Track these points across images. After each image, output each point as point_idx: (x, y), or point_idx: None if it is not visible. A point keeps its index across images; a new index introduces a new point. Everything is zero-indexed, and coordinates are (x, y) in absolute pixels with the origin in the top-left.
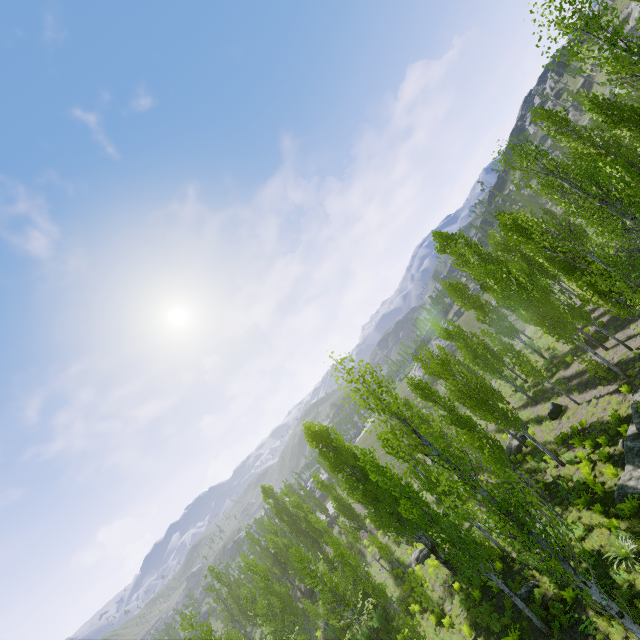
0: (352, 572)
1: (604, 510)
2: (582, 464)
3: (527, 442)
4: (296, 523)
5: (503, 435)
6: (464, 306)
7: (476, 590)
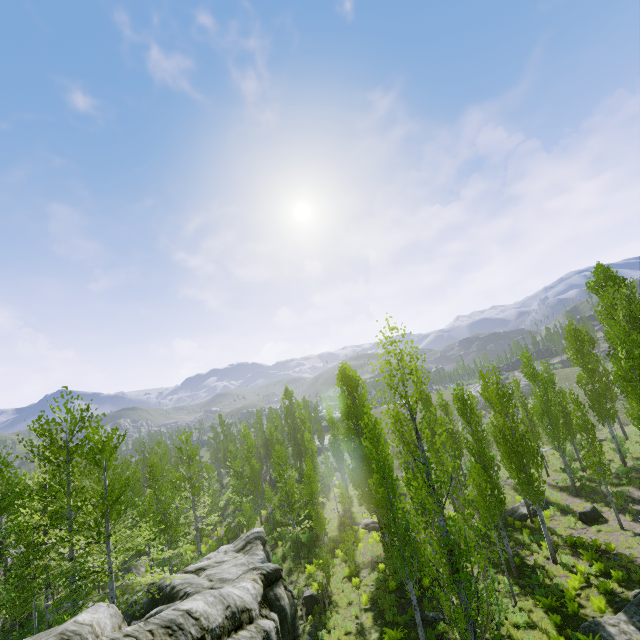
0: (309, 493)
1: (561, 625)
2: (575, 576)
3: (536, 518)
4: (295, 431)
5: (517, 496)
6: (573, 359)
7: (394, 582)
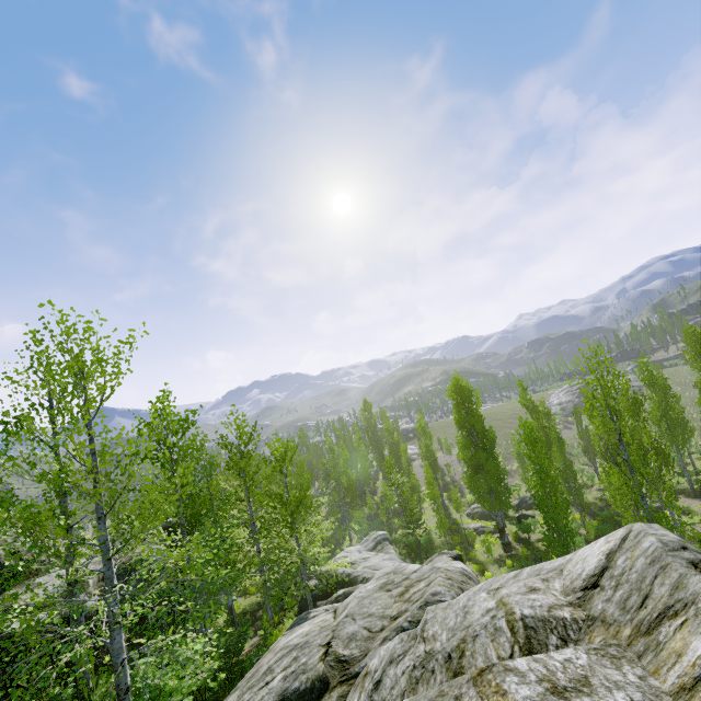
0: (432, 499)
1: None
2: None
3: None
4: (378, 442)
5: None
6: (692, 363)
7: None
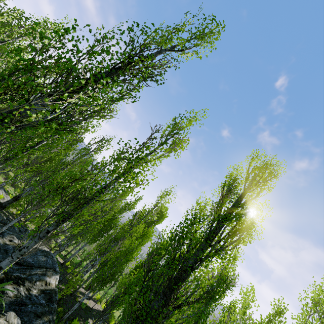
0: None
1: None
2: None
3: None
4: None
5: None
6: None
7: None
